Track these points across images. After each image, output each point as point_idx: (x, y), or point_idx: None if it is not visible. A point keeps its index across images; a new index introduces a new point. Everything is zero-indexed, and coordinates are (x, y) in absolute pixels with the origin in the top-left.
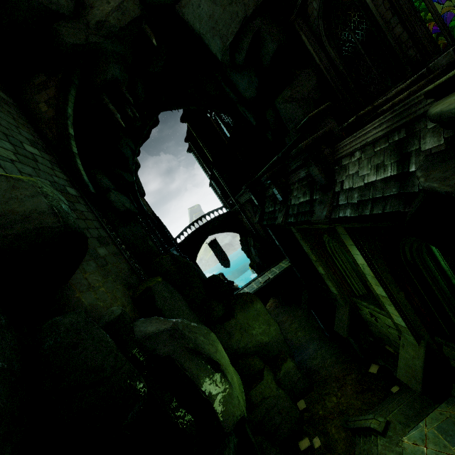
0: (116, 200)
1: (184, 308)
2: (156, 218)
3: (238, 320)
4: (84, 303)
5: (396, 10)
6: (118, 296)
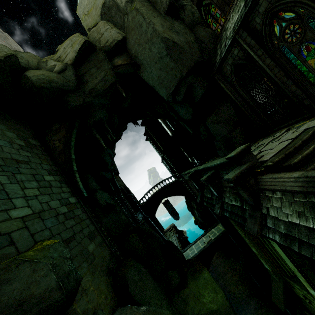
0: (100, 198)
1: (149, 284)
2: (126, 189)
3: (191, 289)
4: (78, 312)
5: (289, 76)
6: (102, 288)
